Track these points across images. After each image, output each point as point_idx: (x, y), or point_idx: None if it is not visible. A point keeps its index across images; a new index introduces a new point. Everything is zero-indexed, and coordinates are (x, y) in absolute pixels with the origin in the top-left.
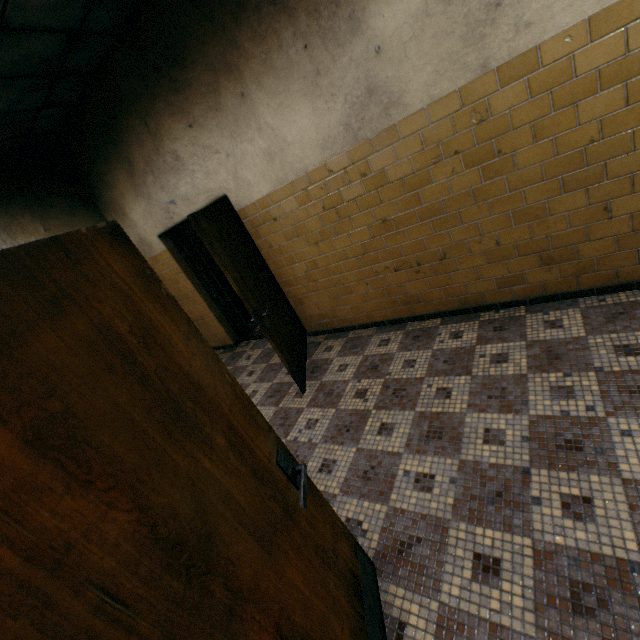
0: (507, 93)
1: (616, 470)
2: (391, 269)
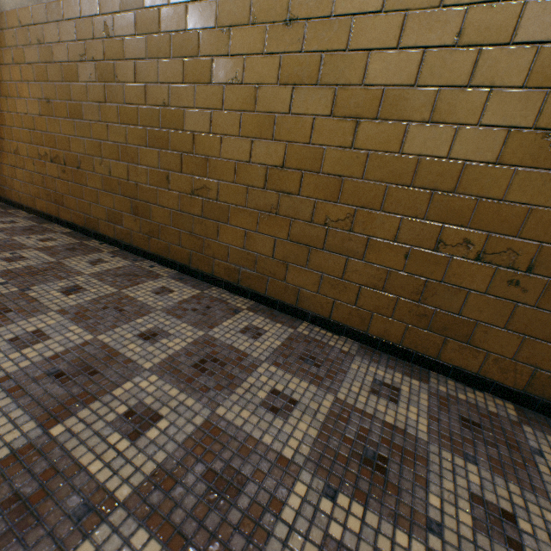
0: (125, 19)
1: None
2: (50, 158)
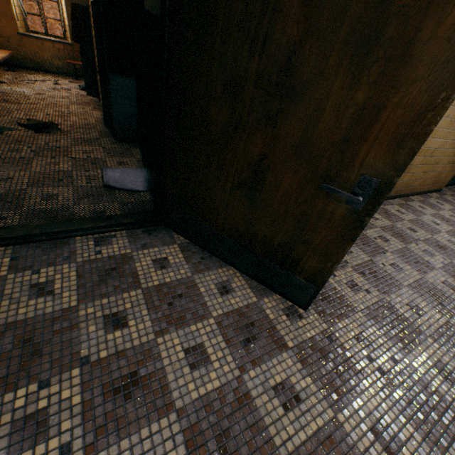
0: None
1: None
2: None
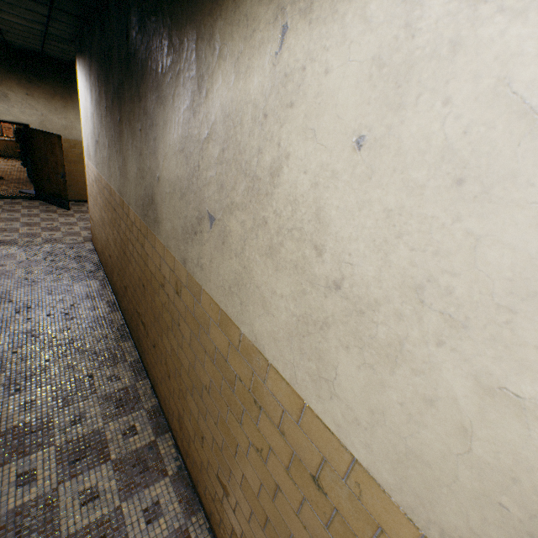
0: None
1: None
2: None
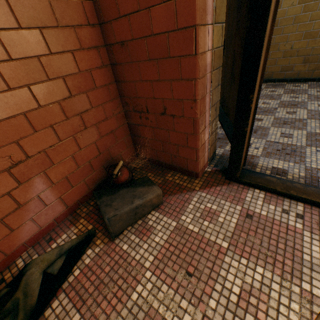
0: None
1: (306, 108)
2: None
